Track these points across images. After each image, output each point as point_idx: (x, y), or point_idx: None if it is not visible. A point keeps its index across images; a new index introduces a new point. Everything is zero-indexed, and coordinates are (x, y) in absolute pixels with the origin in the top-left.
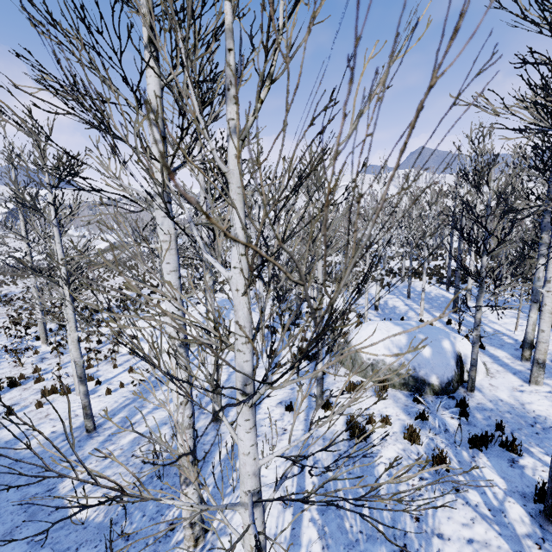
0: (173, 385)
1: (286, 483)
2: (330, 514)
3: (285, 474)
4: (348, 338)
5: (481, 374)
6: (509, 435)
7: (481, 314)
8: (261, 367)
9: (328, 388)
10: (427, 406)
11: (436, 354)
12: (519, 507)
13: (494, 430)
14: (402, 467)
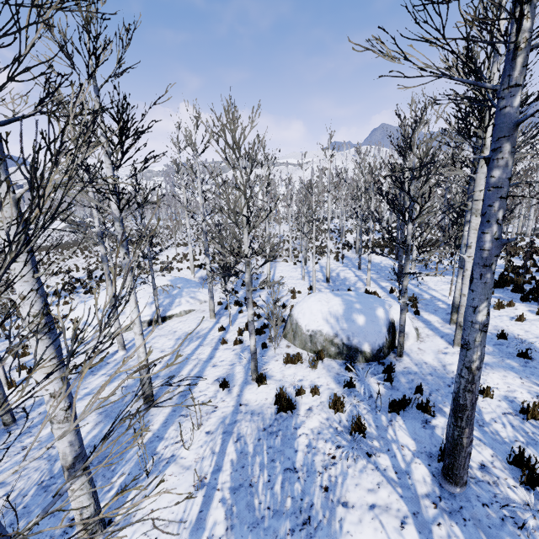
0: (39, 376)
1: (205, 463)
2: (242, 492)
3: (59, 492)
4: (291, 311)
5: (412, 339)
6: (427, 397)
7: (408, 281)
8: (207, 345)
9: (267, 362)
10: (356, 374)
11: (370, 322)
12: (424, 467)
13: (414, 393)
14: (322, 436)
